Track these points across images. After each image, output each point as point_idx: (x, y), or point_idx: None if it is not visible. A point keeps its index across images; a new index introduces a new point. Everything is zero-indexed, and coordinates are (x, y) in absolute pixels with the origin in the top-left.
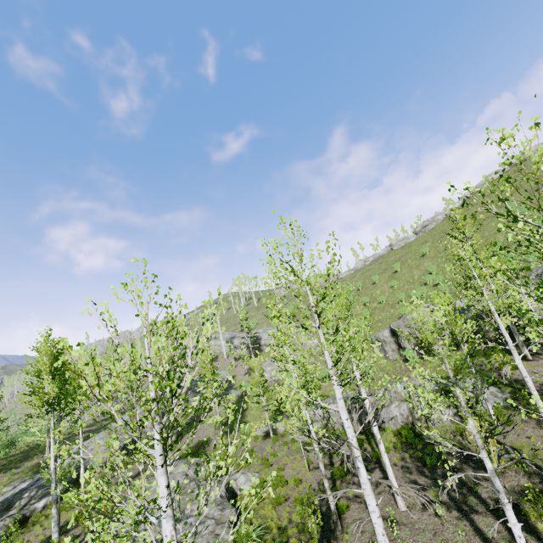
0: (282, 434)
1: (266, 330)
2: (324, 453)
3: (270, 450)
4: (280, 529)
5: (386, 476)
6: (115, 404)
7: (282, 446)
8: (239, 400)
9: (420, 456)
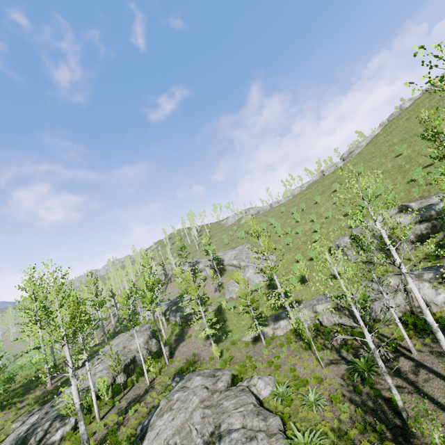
0: (272, 338)
1: (226, 253)
2: (329, 349)
3: (268, 353)
4: (335, 432)
5: (419, 363)
6: (98, 331)
7: (278, 348)
8: (217, 313)
9: None
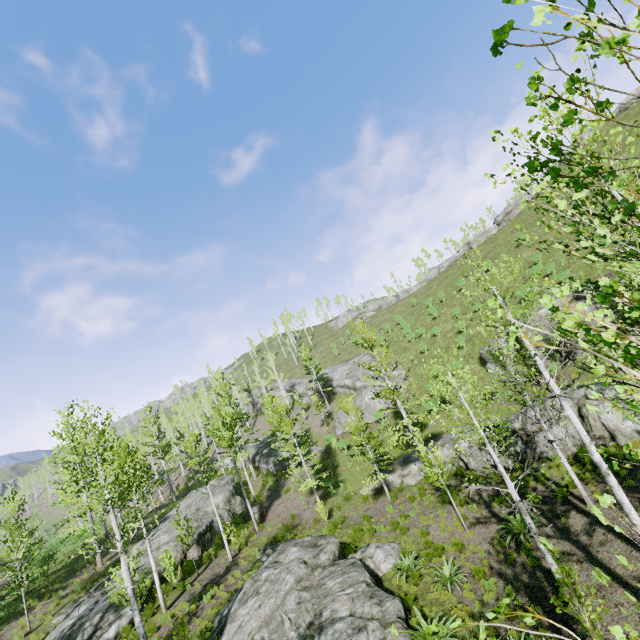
0: (399, 489)
1: (335, 369)
2: (476, 503)
3: (393, 510)
4: (474, 618)
5: (595, 519)
6: (164, 487)
7: (407, 503)
8: (324, 456)
9: (634, 485)
